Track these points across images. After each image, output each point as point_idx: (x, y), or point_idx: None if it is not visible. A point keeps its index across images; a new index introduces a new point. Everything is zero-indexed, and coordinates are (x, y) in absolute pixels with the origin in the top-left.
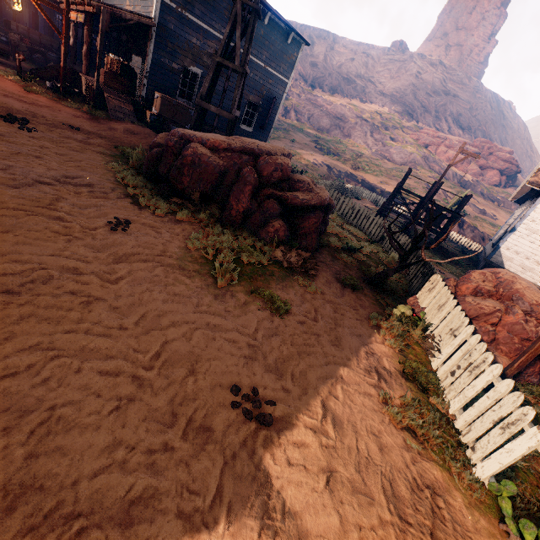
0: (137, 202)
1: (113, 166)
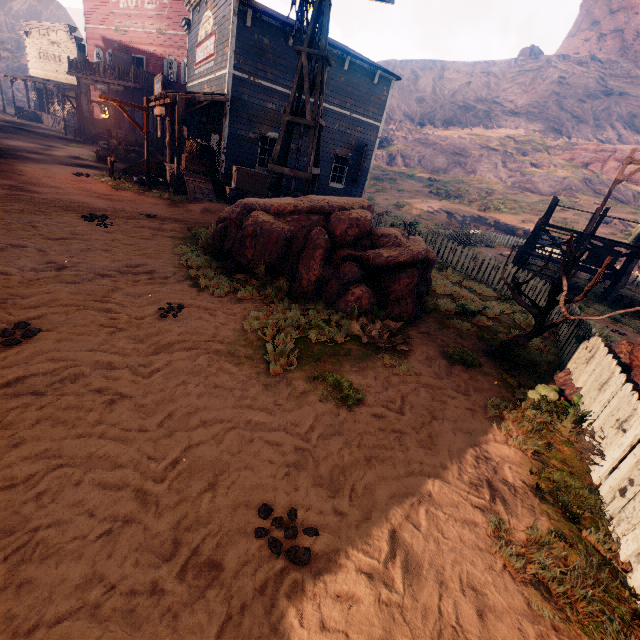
0: (196, 284)
1: (181, 249)
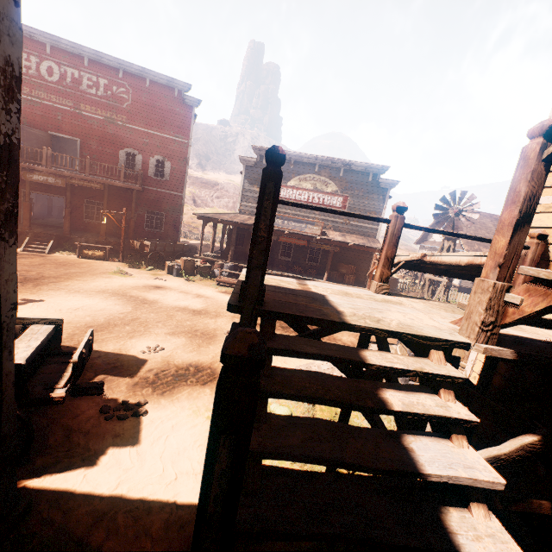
0: None
1: None
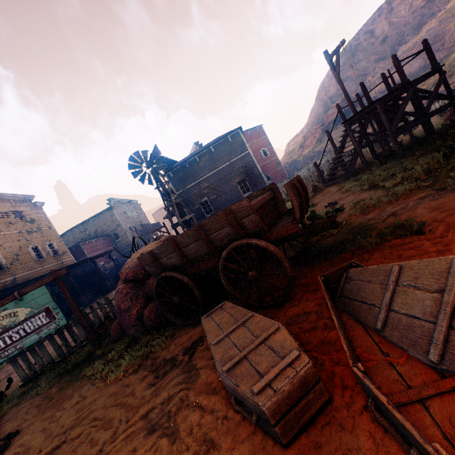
0: None
1: None
